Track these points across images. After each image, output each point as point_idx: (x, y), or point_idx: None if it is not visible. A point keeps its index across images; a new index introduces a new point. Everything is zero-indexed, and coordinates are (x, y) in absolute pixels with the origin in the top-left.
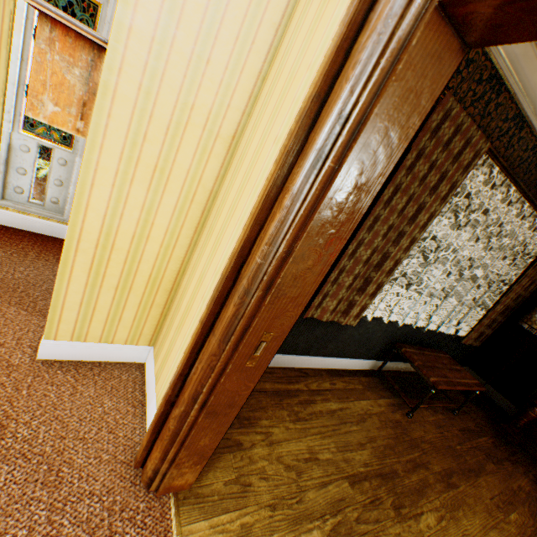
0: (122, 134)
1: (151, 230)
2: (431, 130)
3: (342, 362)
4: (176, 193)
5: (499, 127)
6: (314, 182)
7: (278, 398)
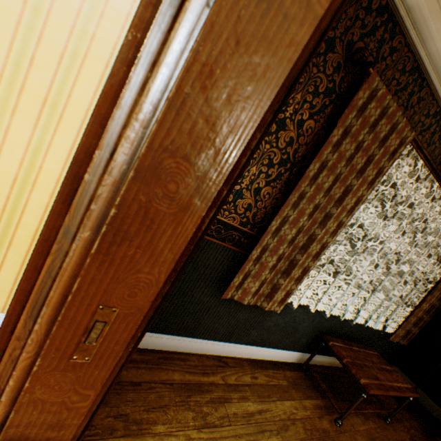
0: (2, 53)
1: (39, 175)
2: (358, 108)
3: (267, 352)
4: (72, 135)
5: (422, 122)
6: (170, 30)
7: (185, 393)
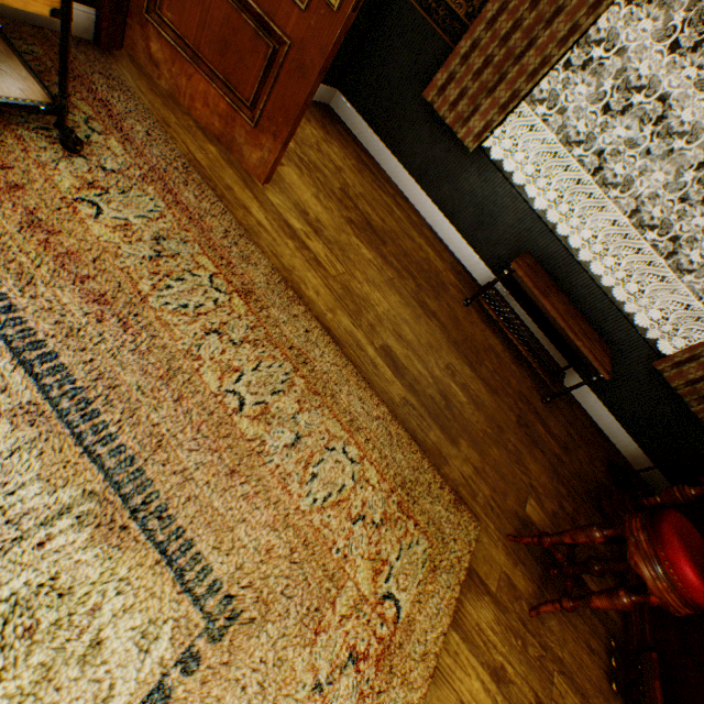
0: None
1: None
2: None
3: (452, 236)
4: None
5: None
6: None
7: (362, 163)
